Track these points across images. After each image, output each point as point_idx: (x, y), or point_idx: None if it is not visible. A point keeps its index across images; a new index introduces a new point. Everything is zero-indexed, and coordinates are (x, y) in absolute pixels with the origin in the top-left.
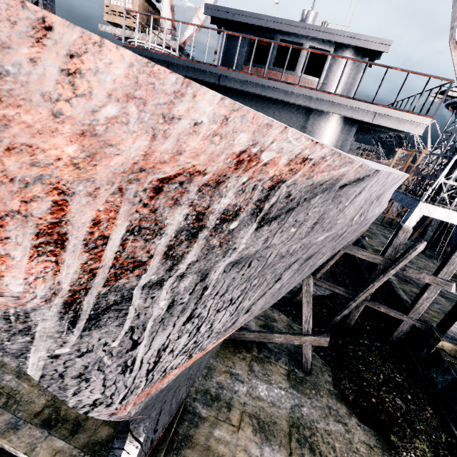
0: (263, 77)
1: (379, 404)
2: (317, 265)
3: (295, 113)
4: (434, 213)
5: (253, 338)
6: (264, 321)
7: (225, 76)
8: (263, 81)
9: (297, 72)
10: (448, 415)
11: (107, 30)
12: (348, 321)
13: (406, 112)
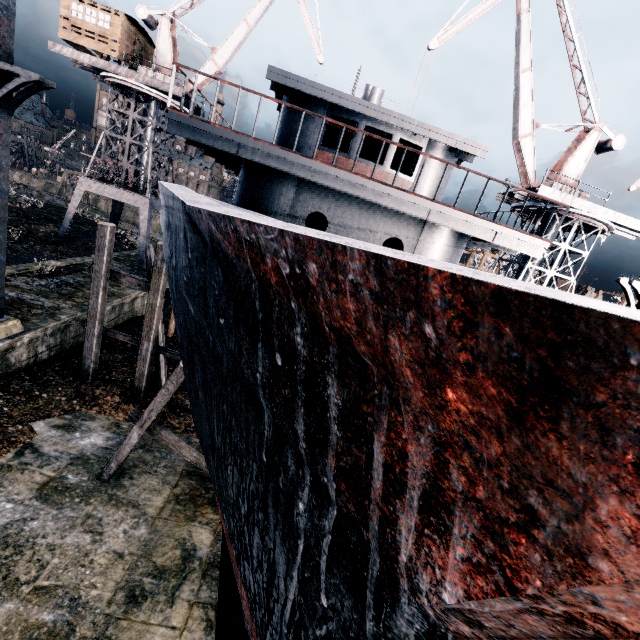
0: (371, 179)
1: None
2: None
3: (404, 223)
4: None
5: None
6: None
7: (320, 171)
8: (371, 184)
9: (385, 167)
10: None
11: (64, 52)
12: None
13: (527, 234)
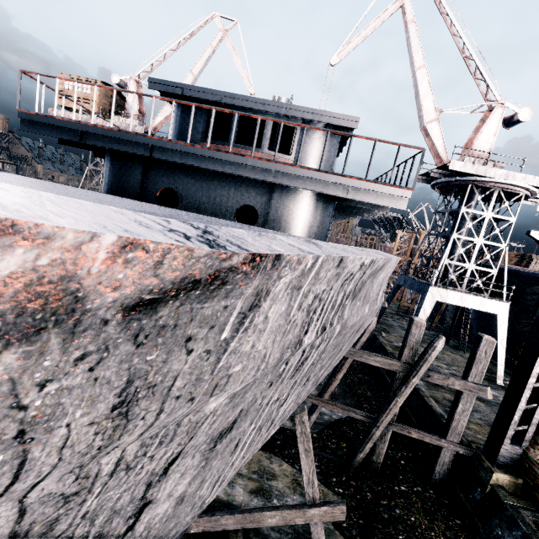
0: (207, 148)
1: None
2: (291, 408)
3: (254, 189)
4: (447, 297)
5: (233, 525)
6: (257, 481)
7: (159, 147)
8: (208, 153)
9: (263, 149)
10: None
11: (59, 114)
12: (375, 458)
13: (383, 184)
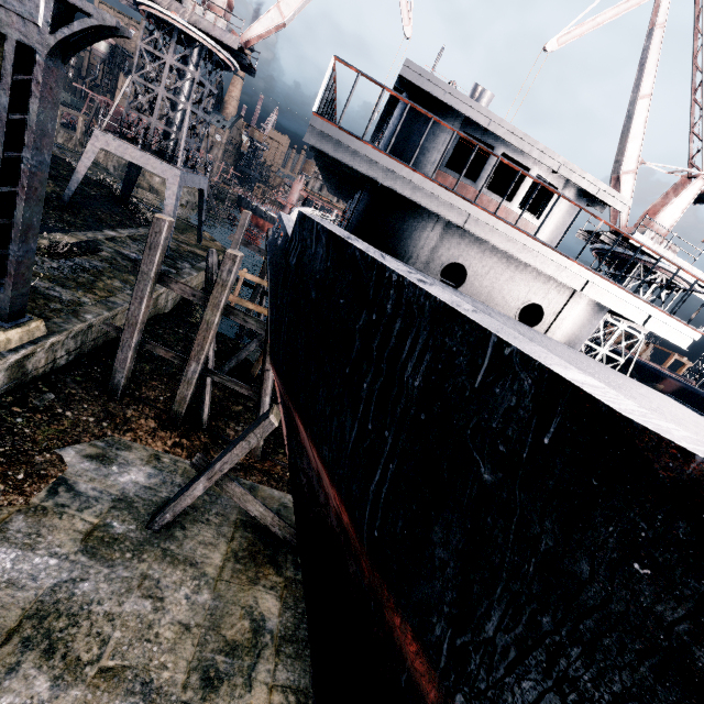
0: (533, 237)
1: None
2: None
3: (551, 290)
4: None
5: None
6: None
7: (477, 218)
8: (532, 243)
9: (513, 205)
10: None
11: None
12: None
13: (681, 322)
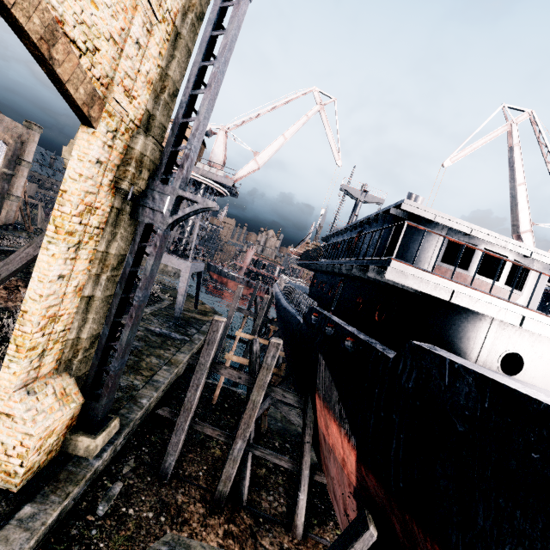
0: None
1: None
2: None
3: None
4: None
5: None
6: None
7: (529, 318)
8: None
9: (501, 283)
10: None
11: None
12: None
13: None
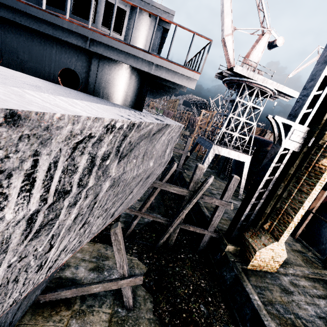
0: None
1: (188, 318)
2: (79, 241)
3: (75, 55)
4: (221, 151)
5: (70, 295)
6: (95, 263)
7: None
8: (20, 5)
9: (97, 24)
10: (233, 306)
11: None
12: (169, 242)
13: (179, 66)
